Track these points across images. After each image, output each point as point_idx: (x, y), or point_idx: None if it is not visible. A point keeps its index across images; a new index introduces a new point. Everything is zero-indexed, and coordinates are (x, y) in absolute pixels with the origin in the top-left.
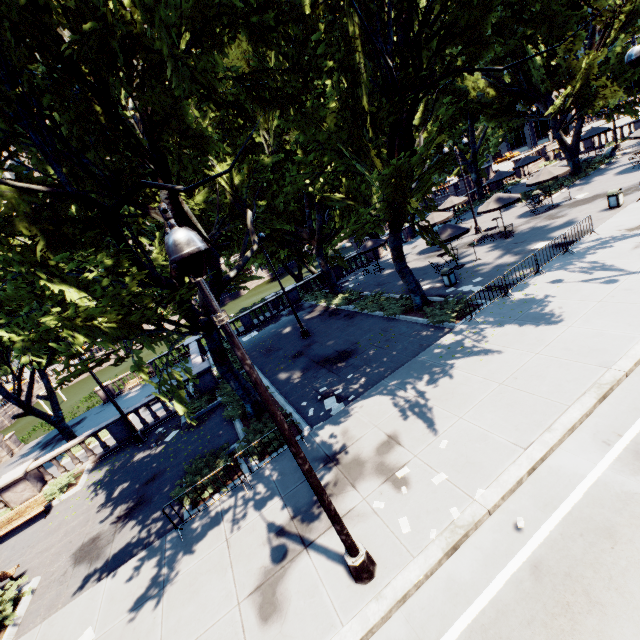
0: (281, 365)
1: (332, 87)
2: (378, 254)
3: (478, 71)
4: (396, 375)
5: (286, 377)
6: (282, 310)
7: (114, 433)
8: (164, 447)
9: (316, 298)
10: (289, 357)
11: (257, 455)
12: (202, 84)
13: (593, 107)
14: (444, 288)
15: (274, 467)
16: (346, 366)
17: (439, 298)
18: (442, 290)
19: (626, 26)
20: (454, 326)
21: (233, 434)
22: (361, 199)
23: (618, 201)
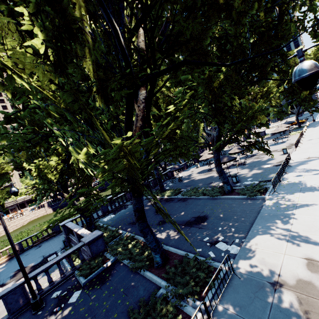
0: (153, 230)
1: (224, 70)
2: (173, 174)
3: (274, 80)
4: (258, 223)
5: (165, 236)
6: (126, 202)
7: (8, 303)
8: (72, 309)
9: (148, 194)
10: (155, 224)
11: (196, 294)
12: (233, 20)
13: (256, 122)
14: (233, 183)
15: (224, 302)
16: (210, 224)
17: (237, 187)
18: (233, 184)
19: (260, 99)
20: (264, 197)
21: (148, 283)
22: (190, 138)
23: (287, 151)
